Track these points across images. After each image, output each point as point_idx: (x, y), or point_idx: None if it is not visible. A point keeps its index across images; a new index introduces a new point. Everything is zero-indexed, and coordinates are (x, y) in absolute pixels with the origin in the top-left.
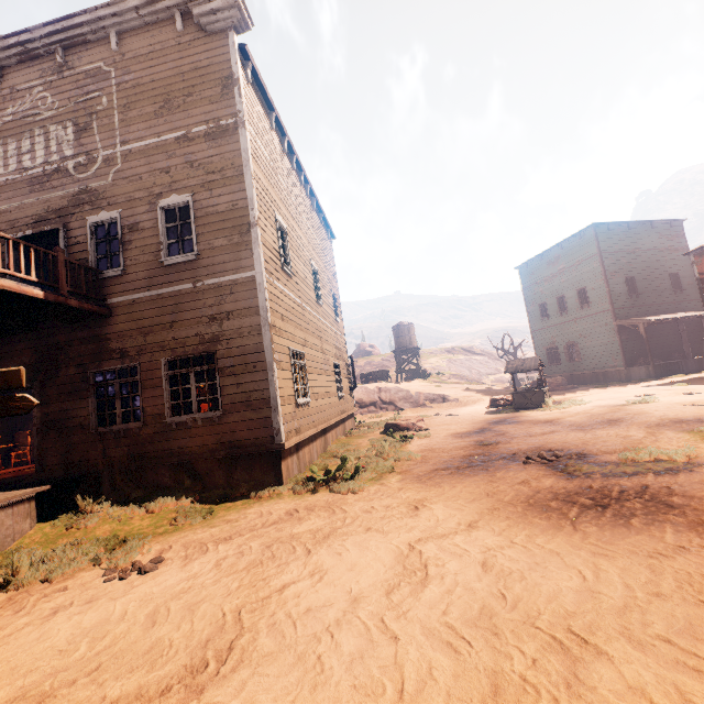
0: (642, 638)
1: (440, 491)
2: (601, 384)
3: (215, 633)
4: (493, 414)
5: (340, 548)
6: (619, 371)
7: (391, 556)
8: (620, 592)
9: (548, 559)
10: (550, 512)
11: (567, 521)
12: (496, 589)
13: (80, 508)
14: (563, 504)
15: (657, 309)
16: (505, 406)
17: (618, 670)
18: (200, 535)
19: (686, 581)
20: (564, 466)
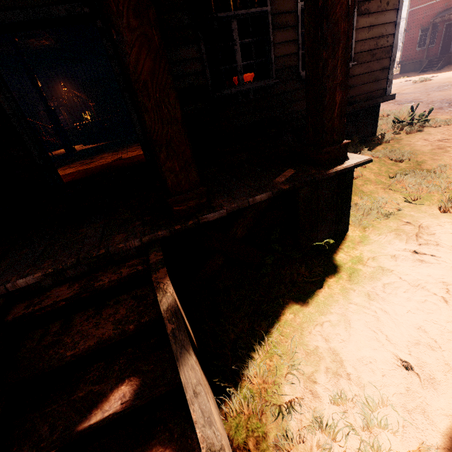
0: None
1: None
2: None
3: None
4: None
5: None
6: None
7: None
8: None
9: None
10: None
11: None
12: None
13: None
14: None
15: None
16: None
17: None
18: None
19: None
20: None
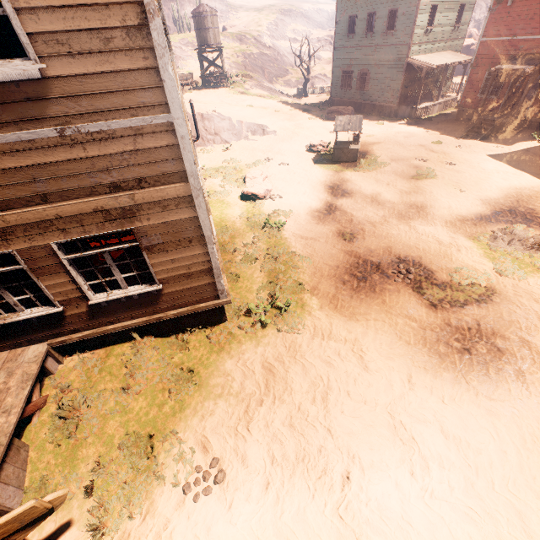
0: (536, 488)
1: (362, 328)
2: (375, 116)
3: (339, 539)
4: (320, 169)
5: (346, 422)
6: (392, 107)
7: (384, 427)
8: (513, 449)
9: (469, 420)
10: (444, 359)
11: (459, 373)
12: (462, 458)
13: (67, 417)
14: (446, 348)
15: (436, 47)
16: (324, 155)
17: (537, 515)
18: (217, 414)
19: (534, 435)
20: (422, 288)
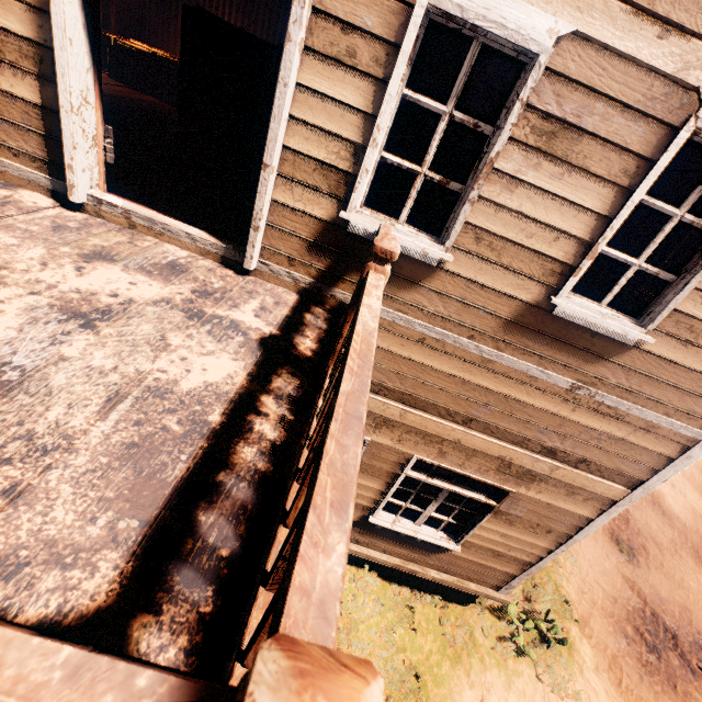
0: None
1: None
2: None
3: None
4: None
5: None
6: None
7: None
8: None
9: None
10: None
11: None
12: None
13: None
14: None
15: None
16: None
17: None
18: None
19: None
20: None
